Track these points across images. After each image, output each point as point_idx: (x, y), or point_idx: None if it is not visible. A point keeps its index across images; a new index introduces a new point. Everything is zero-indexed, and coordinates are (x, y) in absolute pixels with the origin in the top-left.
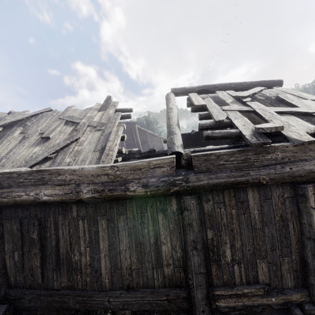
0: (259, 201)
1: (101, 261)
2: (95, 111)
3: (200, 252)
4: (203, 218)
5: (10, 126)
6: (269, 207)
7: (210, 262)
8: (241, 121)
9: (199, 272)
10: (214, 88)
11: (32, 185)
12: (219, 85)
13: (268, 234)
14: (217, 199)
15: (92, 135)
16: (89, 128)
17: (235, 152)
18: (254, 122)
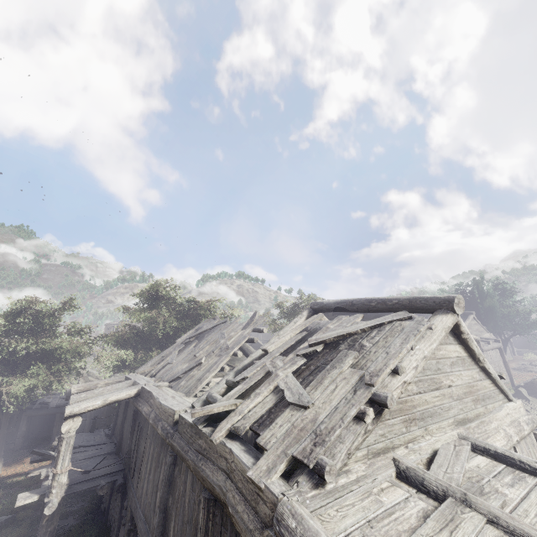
0: (190, 488)
1: (145, 480)
2: (239, 330)
3: (160, 513)
4: (172, 480)
5: (198, 336)
6: (192, 502)
7: (166, 532)
8: (237, 389)
9: (155, 533)
10: (351, 307)
11: (145, 401)
12: (357, 302)
13: (187, 535)
14: (180, 466)
15: (213, 360)
16: (218, 351)
17: (190, 425)
18: (242, 395)
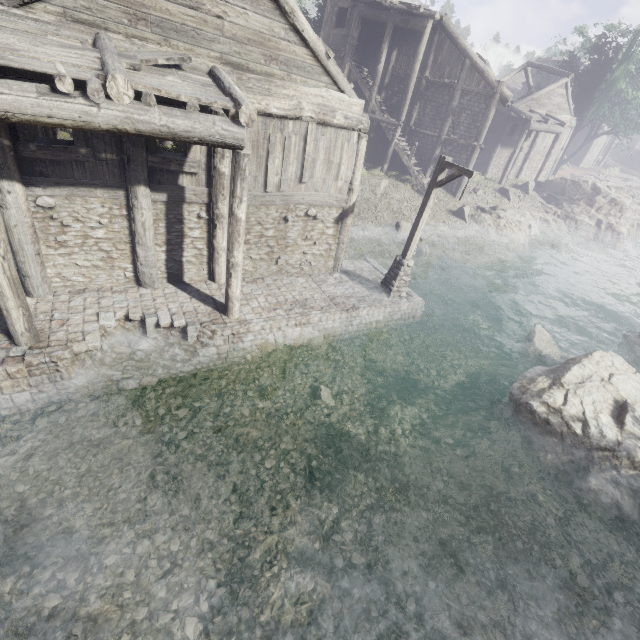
0: None
1: None
2: None
3: None
4: None
5: None
6: None
7: None
8: None
9: None
10: None
11: None
12: None
13: None
14: None
15: None
16: None
17: None
18: None
